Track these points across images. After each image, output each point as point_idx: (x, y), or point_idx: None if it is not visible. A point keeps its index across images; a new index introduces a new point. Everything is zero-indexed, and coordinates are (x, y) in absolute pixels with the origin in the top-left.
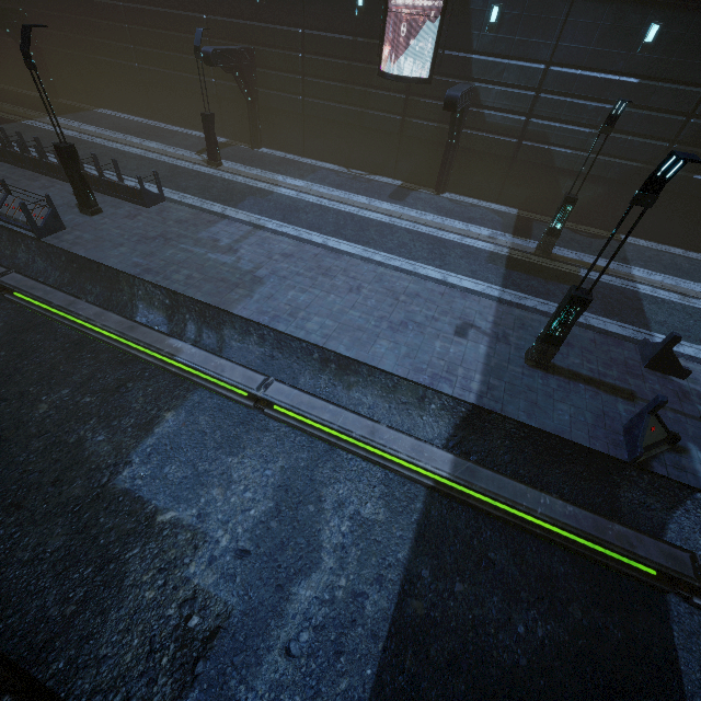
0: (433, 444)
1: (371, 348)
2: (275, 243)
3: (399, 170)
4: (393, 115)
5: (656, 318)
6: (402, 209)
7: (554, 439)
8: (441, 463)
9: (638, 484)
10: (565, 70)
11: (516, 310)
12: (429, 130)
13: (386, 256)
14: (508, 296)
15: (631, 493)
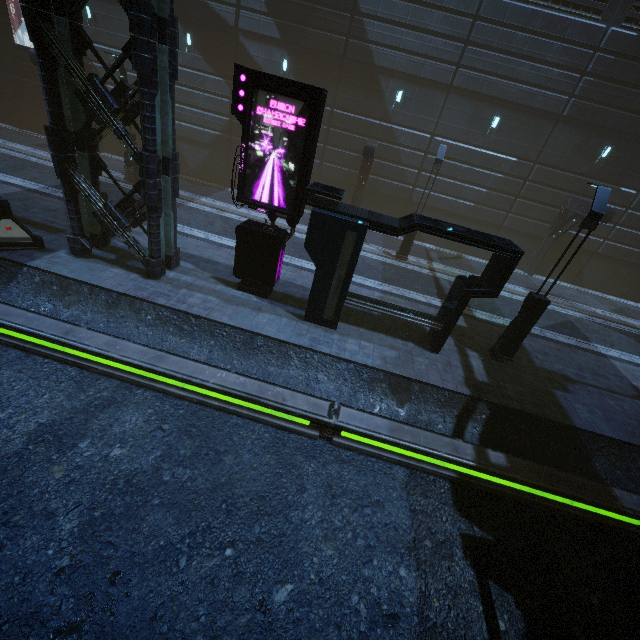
0: None
1: None
2: None
3: None
4: None
5: None
6: (33, 150)
7: None
8: None
9: None
10: None
11: (37, 195)
12: None
13: None
14: (46, 190)
15: None
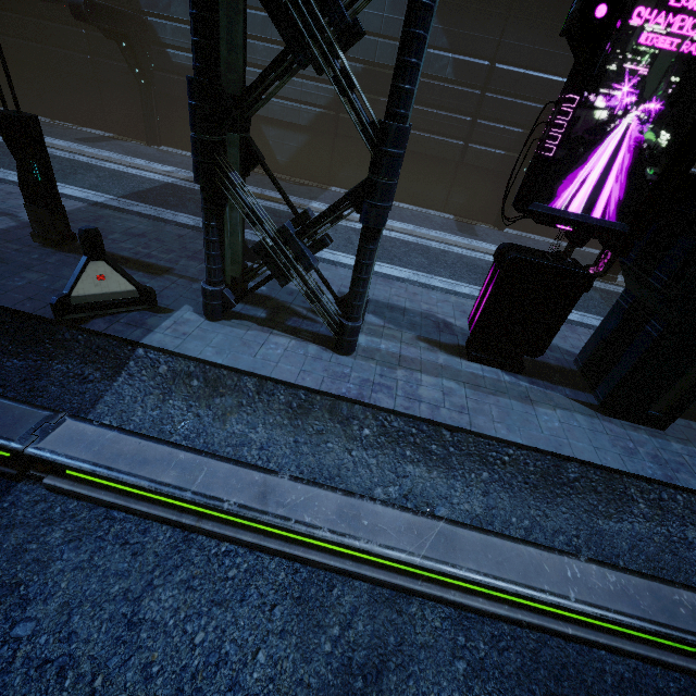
0: None
1: None
2: None
3: (110, 121)
4: (80, 54)
5: None
6: (77, 146)
7: None
8: None
9: (74, 350)
10: None
11: (107, 211)
12: (122, 72)
13: None
14: (116, 202)
15: (67, 364)
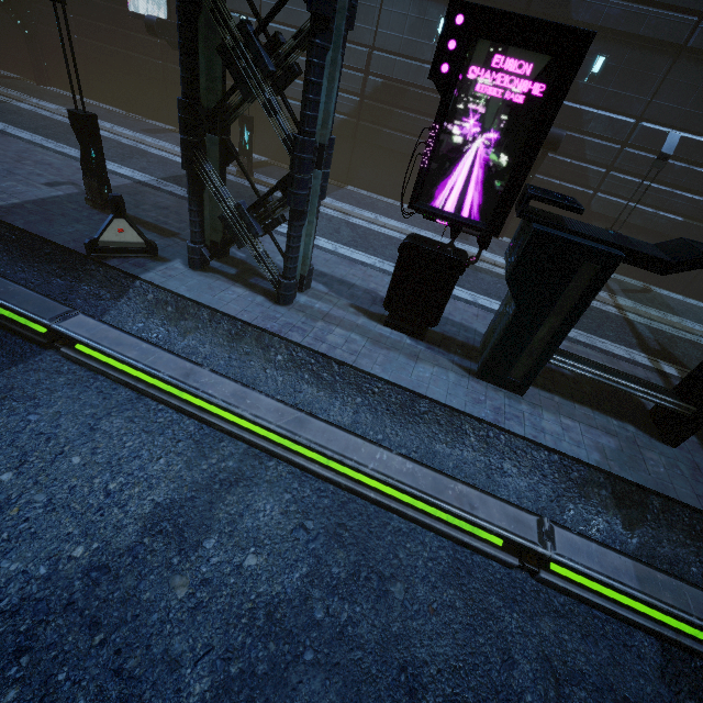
0: None
1: None
2: None
3: (172, 116)
4: (154, 59)
5: None
6: (140, 136)
7: (37, 240)
8: None
9: (96, 278)
10: (271, 24)
11: (146, 188)
12: None
13: (61, 146)
14: (155, 182)
15: (90, 286)
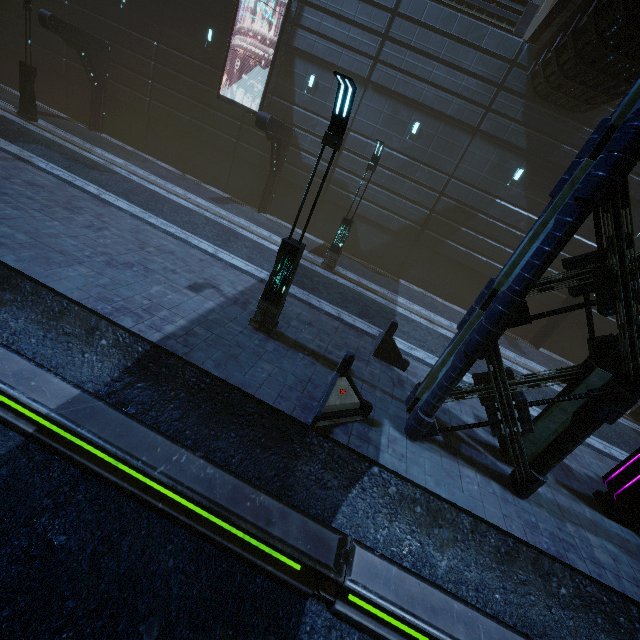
0: (59, 374)
1: (57, 268)
2: (30, 174)
3: (230, 186)
4: (229, 136)
5: (402, 328)
6: (214, 207)
7: (237, 394)
8: (50, 396)
9: (318, 455)
10: (360, 137)
11: None
12: (258, 157)
13: (163, 222)
14: None
15: (309, 466)
